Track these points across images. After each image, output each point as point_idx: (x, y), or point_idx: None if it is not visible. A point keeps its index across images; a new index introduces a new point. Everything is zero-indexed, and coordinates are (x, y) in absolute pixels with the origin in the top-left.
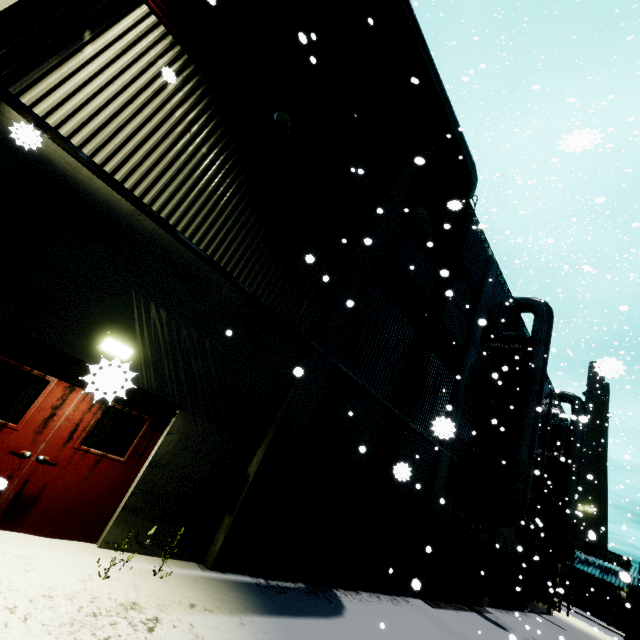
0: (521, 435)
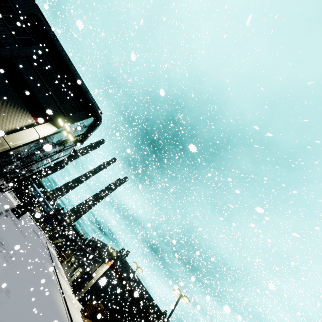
0: (41, 172)
